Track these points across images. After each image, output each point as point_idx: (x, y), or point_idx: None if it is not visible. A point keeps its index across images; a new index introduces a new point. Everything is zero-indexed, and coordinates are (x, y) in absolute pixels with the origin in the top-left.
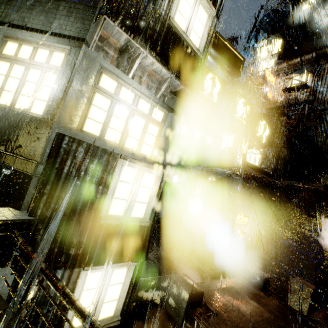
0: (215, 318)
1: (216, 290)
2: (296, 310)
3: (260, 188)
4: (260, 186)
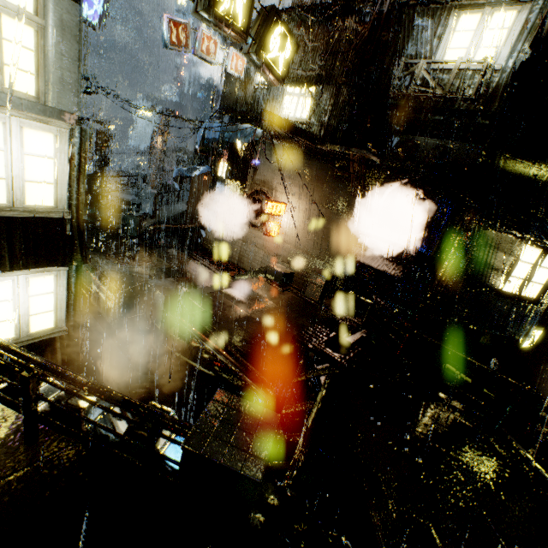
0: (203, 315)
1: (218, 292)
2: (310, 299)
3: (306, 159)
4: (306, 156)
